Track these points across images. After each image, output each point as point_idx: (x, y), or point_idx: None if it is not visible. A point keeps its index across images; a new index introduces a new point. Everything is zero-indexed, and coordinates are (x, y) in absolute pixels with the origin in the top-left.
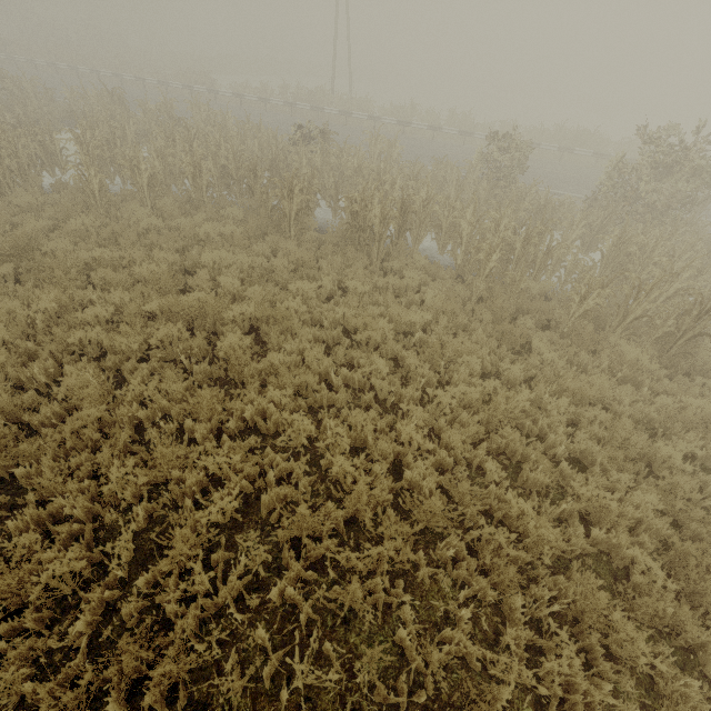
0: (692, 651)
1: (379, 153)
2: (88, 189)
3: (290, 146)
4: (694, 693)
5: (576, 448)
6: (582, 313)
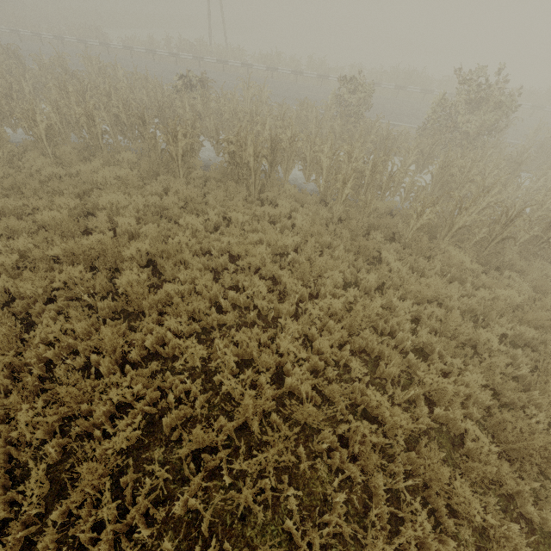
0: (511, 496)
1: (251, 97)
2: None
3: (174, 93)
4: (515, 535)
5: (419, 341)
6: (419, 227)
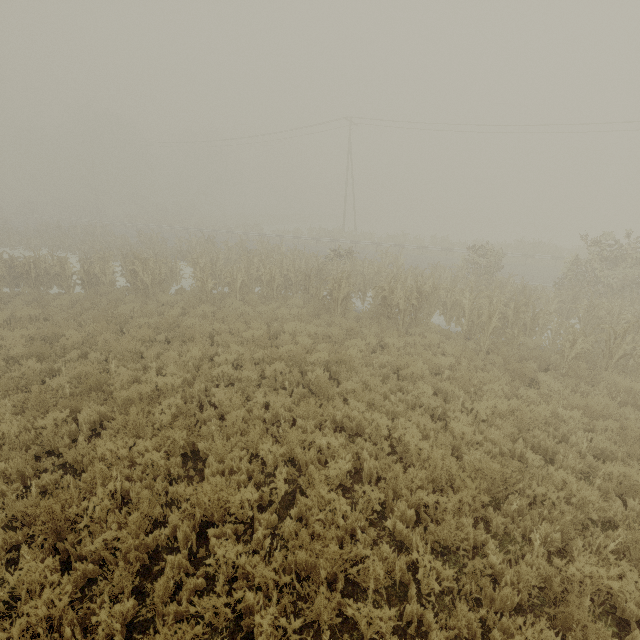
0: None
1: (388, 263)
2: (204, 290)
3: (327, 261)
4: None
5: (596, 446)
6: (574, 356)
